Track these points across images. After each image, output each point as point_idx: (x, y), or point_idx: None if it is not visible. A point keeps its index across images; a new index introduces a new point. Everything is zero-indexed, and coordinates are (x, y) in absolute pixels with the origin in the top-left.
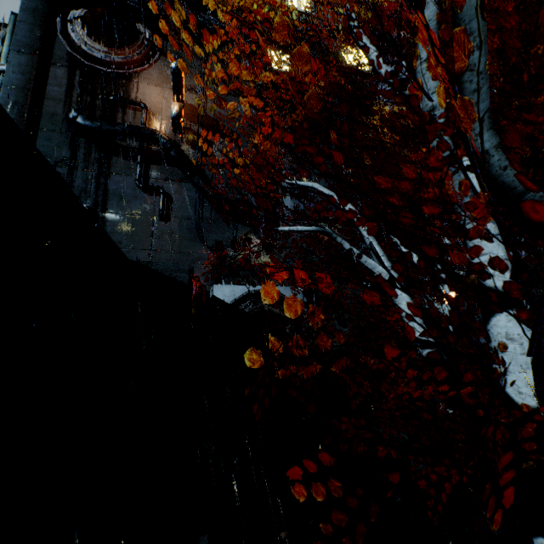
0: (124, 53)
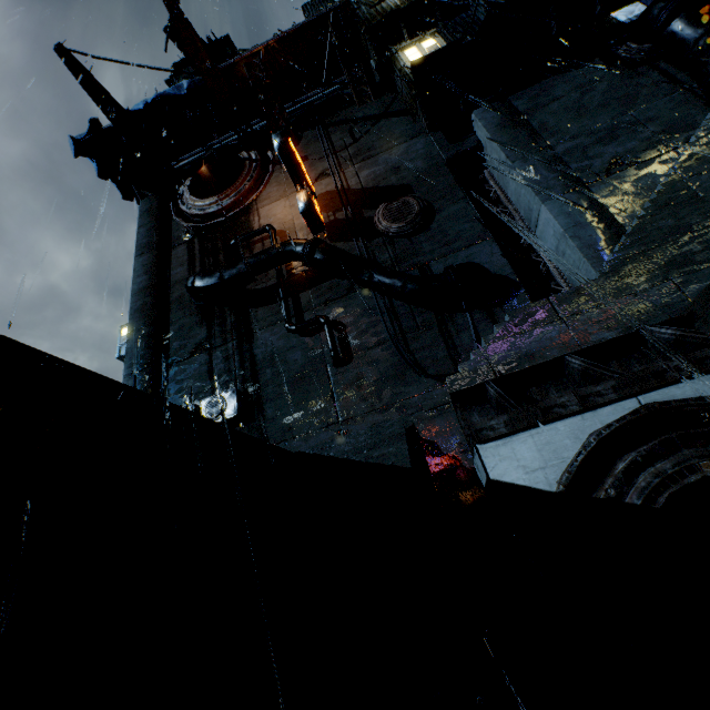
0: (234, 189)
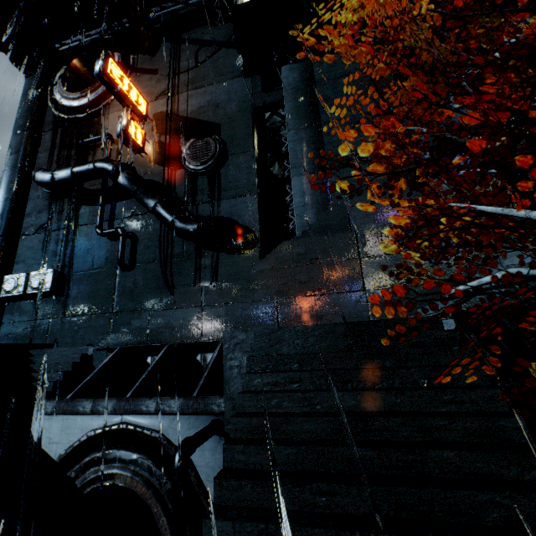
0: (94, 89)
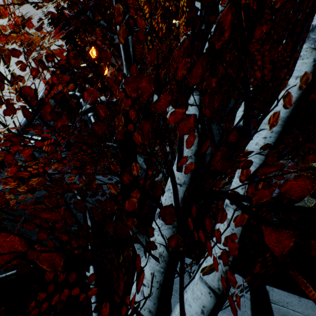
0: None
